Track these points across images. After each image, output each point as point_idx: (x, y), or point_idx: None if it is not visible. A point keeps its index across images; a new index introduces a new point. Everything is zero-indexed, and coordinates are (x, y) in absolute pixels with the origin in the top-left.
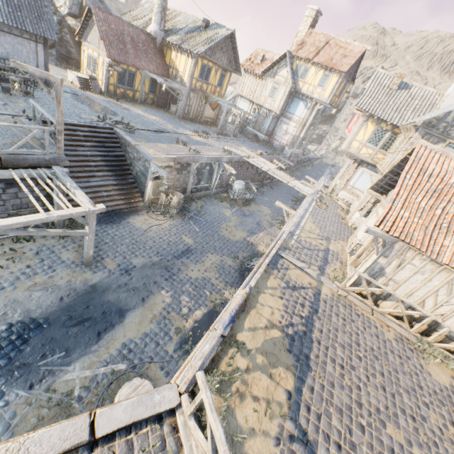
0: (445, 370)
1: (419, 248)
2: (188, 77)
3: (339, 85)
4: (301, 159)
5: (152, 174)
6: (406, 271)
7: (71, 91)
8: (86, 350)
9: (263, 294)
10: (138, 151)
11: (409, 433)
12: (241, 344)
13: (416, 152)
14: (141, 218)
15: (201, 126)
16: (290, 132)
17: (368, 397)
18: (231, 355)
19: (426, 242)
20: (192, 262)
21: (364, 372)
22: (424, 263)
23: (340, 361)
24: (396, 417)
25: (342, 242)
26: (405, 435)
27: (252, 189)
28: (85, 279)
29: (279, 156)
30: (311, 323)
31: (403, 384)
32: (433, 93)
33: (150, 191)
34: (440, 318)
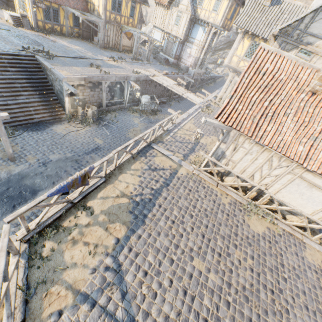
0: (264, 223)
1: (246, 134)
2: (102, 10)
3: (229, 8)
4: (205, 78)
5: (67, 91)
6: (239, 153)
7: (4, 27)
8: (2, 217)
9: (124, 174)
10: (53, 73)
11: (211, 264)
12: (88, 208)
13: (255, 53)
14: (63, 126)
15: (120, 53)
16: (193, 54)
17: (186, 241)
18: (75, 215)
19: (253, 128)
20: (99, 157)
21: (191, 225)
22: (251, 146)
23: (173, 218)
24: (204, 254)
25: (213, 137)
26: (207, 265)
27: (155, 102)
28: (9, 170)
29: (183, 75)
30: (158, 193)
31: (222, 232)
32: (301, 6)
33: (68, 105)
34: (263, 187)
